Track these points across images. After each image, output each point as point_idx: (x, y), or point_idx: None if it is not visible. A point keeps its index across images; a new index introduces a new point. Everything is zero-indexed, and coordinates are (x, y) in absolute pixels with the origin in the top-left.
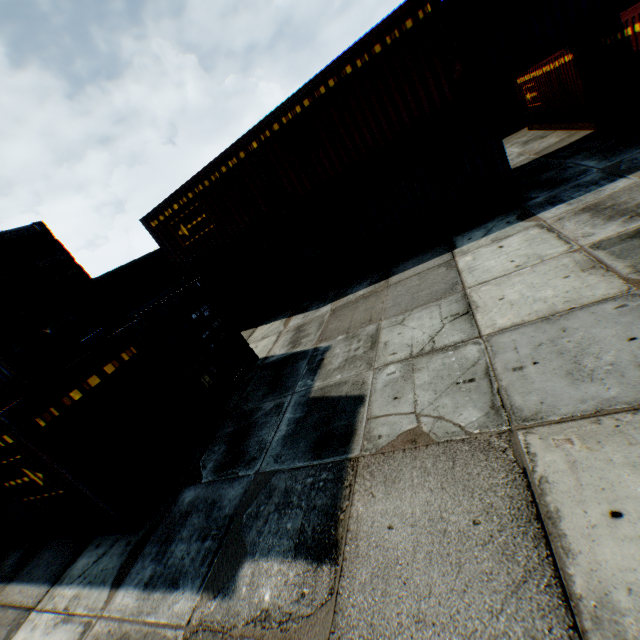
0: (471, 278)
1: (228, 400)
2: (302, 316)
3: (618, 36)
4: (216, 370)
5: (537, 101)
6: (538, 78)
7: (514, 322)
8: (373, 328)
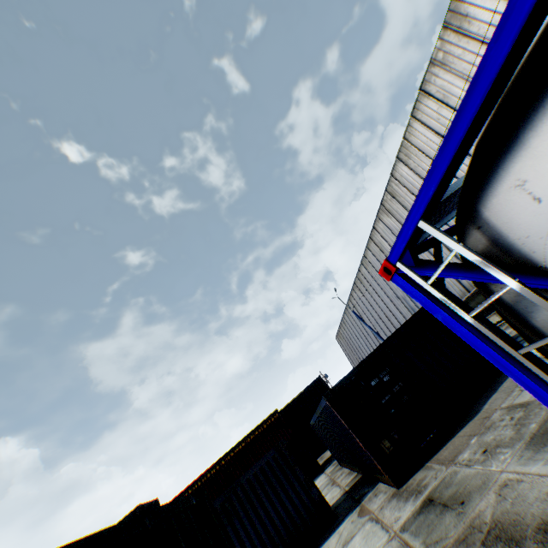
0: None
1: None
2: None
3: None
4: None
5: None
6: None
7: None
8: None
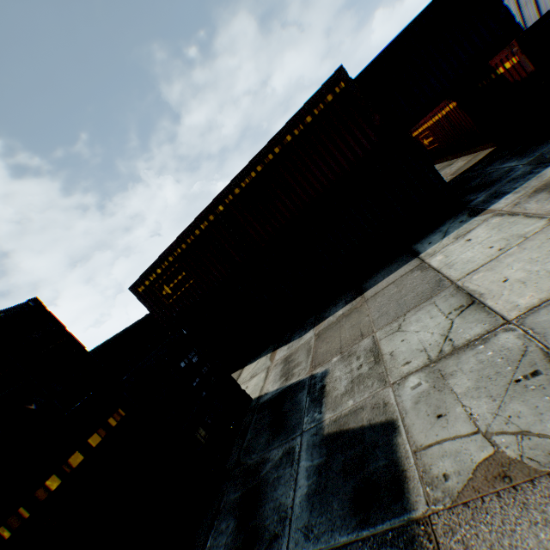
0: (454, 272)
1: (227, 454)
2: (286, 347)
3: (492, 76)
4: (211, 420)
5: (434, 142)
6: (430, 126)
7: (541, 297)
8: (368, 342)
